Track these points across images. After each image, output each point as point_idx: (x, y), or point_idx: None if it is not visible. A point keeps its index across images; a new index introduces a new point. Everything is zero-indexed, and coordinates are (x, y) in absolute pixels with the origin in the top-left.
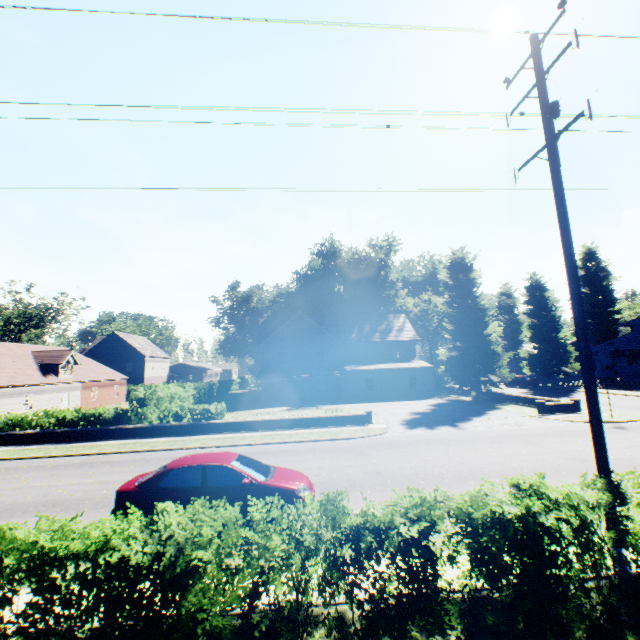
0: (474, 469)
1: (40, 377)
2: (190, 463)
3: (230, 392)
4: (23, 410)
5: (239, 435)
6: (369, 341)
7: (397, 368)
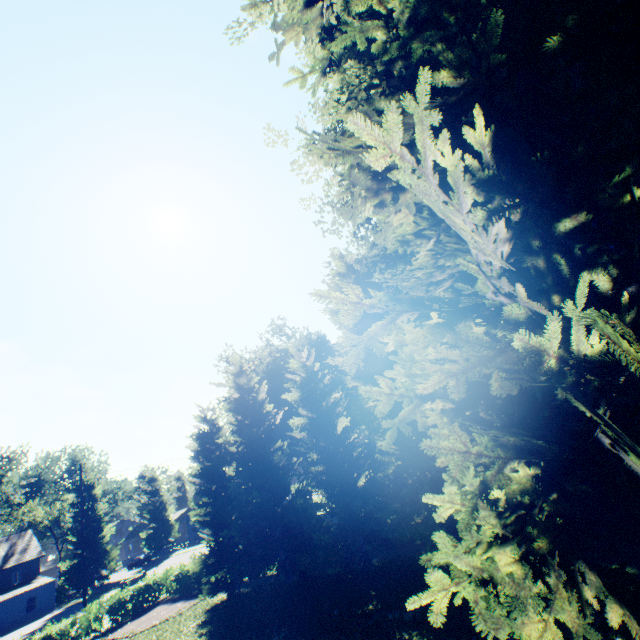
0: None
1: None
2: None
3: None
4: None
5: None
6: None
7: (16, 595)
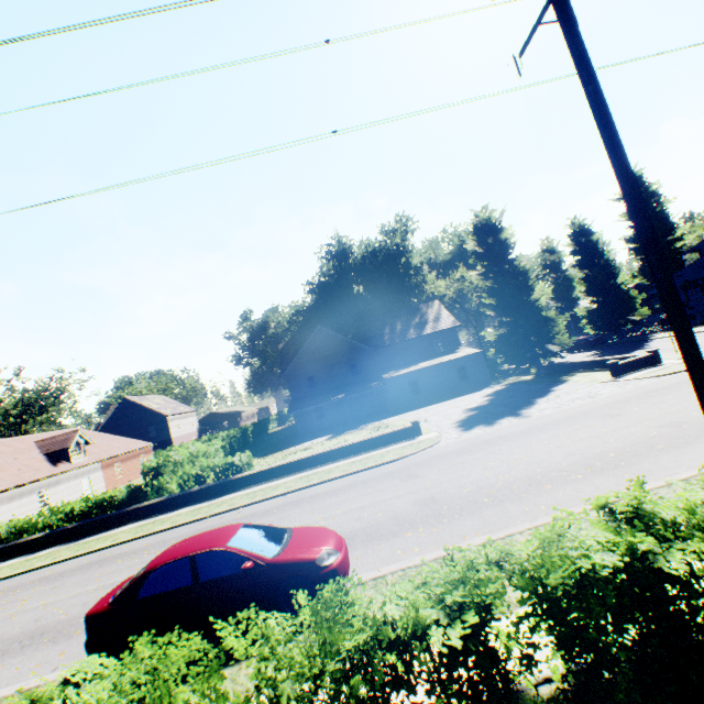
0: (548, 467)
1: (50, 468)
2: (173, 557)
3: (269, 432)
4: (40, 508)
5: (271, 484)
6: (404, 340)
7: (442, 363)
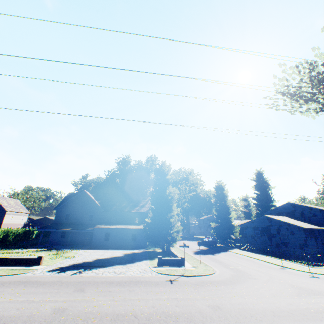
0: None
1: None
2: None
3: None
4: None
5: None
6: (121, 211)
7: (126, 228)
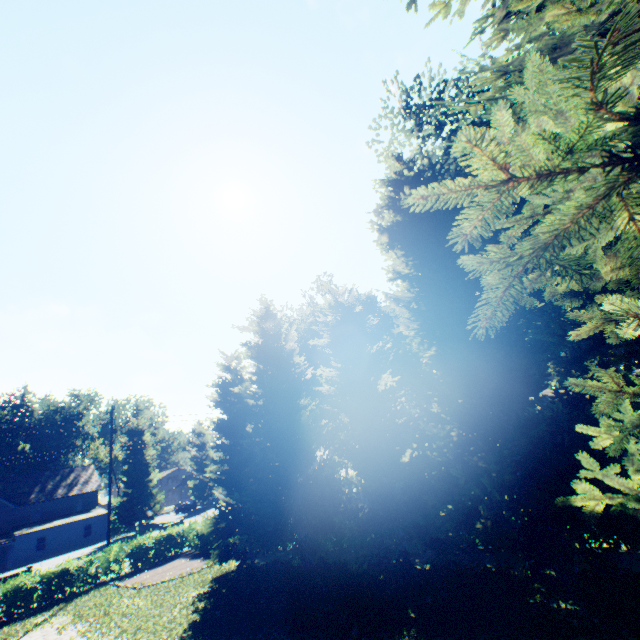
0: None
1: None
2: None
3: None
4: None
5: None
6: (51, 498)
7: (75, 521)
